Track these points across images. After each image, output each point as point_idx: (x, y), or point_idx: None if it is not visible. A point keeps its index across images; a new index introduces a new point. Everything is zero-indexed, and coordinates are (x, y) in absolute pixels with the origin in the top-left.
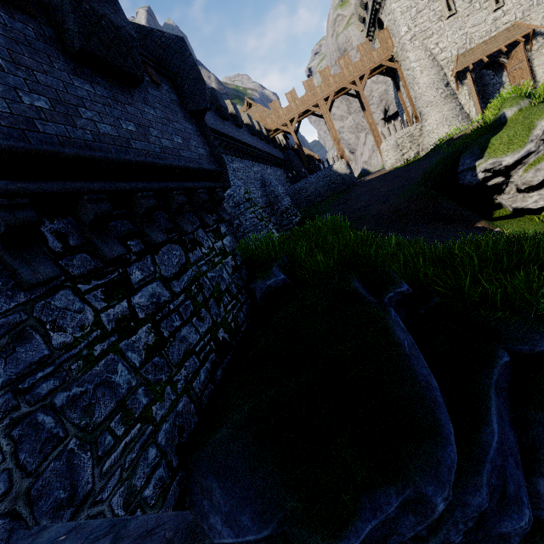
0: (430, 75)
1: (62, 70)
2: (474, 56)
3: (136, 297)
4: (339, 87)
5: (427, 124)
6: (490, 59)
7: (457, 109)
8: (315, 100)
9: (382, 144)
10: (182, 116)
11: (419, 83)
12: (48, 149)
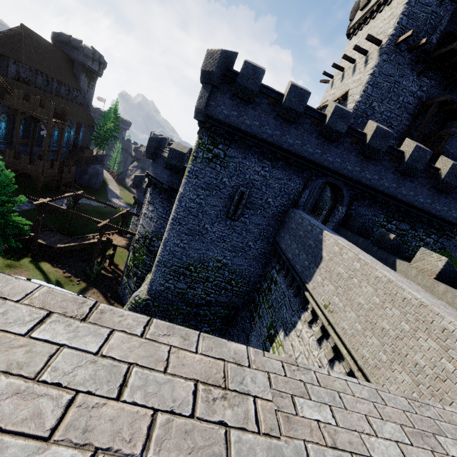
0: None
1: (424, 189)
2: None
3: (389, 225)
4: None
5: None
6: None
7: None
8: None
9: None
10: None
11: None
12: (403, 200)
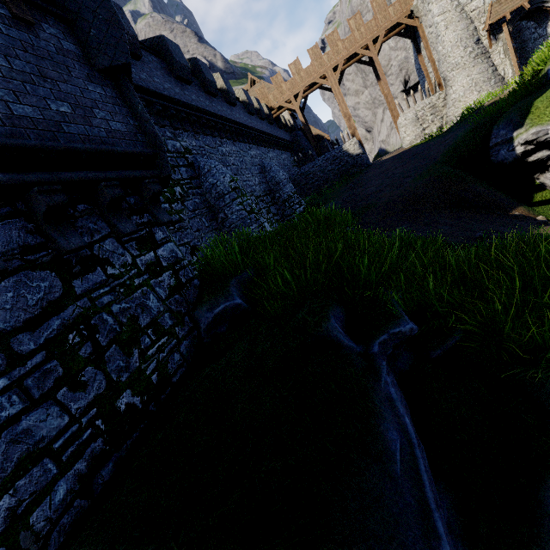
0: (457, 30)
1: None
2: (513, 3)
3: None
4: (349, 53)
5: (452, 91)
6: (533, 5)
7: (490, 70)
8: (322, 71)
9: (400, 118)
10: (82, 75)
11: (443, 42)
12: None
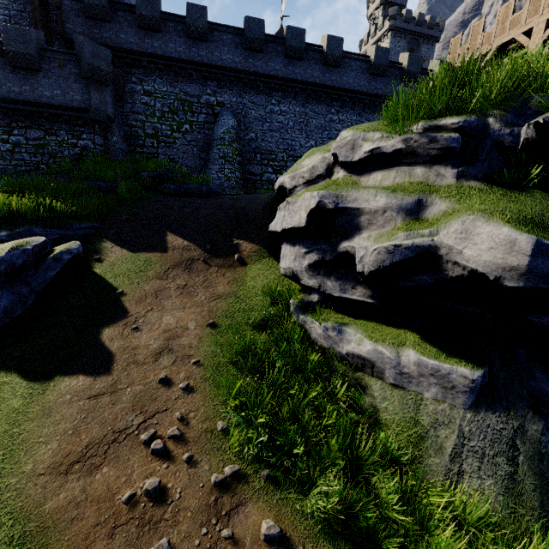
0: None
1: (7, 73)
2: None
3: (12, 137)
4: None
5: None
6: None
7: None
8: (532, 21)
9: None
10: (73, 81)
11: None
12: None
